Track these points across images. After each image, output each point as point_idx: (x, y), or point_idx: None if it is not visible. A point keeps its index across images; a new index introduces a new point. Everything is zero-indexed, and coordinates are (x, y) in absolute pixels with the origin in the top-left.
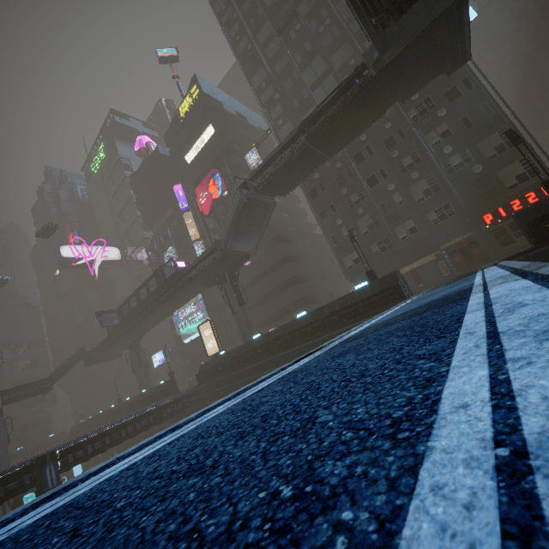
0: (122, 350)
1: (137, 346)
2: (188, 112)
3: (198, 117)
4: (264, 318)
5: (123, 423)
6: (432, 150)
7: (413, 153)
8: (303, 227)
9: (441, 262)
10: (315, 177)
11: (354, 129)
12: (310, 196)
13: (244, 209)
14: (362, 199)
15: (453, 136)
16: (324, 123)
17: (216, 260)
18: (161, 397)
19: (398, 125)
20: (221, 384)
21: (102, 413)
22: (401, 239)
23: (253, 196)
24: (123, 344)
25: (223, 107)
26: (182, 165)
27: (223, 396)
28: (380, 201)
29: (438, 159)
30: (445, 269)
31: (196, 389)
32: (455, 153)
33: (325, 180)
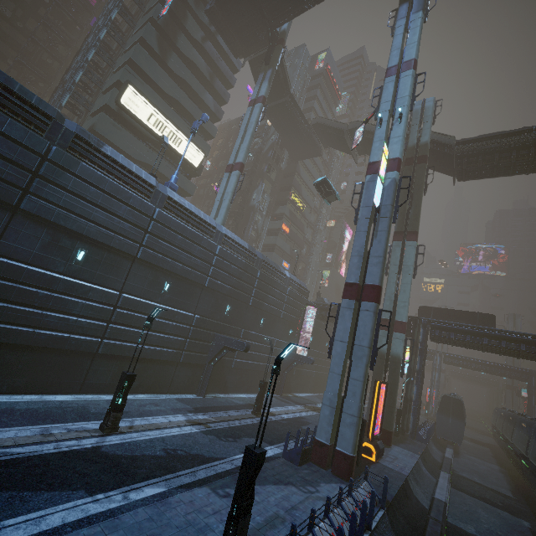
0: None
1: None
2: None
3: None
4: None
5: None
6: None
7: None
8: None
9: None
10: None
11: None
12: None
13: None
14: None
15: None
16: None
17: None
18: None
19: None
20: None
21: None
22: None
23: None
24: None
25: None
26: None
27: None
28: None
29: None
30: None
31: None
32: None
33: None
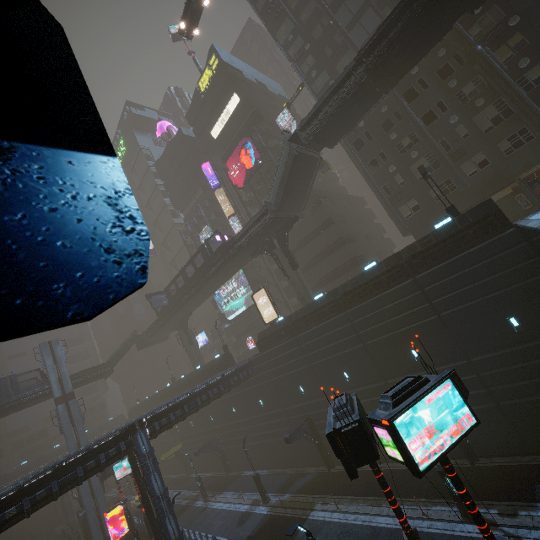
0: (169, 332)
1: (185, 326)
2: (209, 86)
3: (220, 88)
4: (312, 285)
5: (197, 391)
6: (505, 67)
7: (476, 78)
8: (337, 191)
9: (519, 194)
10: (359, 125)
11: (415, 53)
12: (355, 148)
13: (294, 165)
14: (415, 141)
15: (530, 46)
16: (386, 47)
17: (266, 224)
18: (219, 370)
19: (454, 50)
20: (286, 348)
21: (159, 393)
22: (469, 176)
23: (301, 151)
24: (170, 325)
25: (243, 75)
26: (208, 142)
27: (289, 360)
28: (440, 138)
29: (512, 76)
30: (525, 202)
31: (259, 357)
32: (533, 66)
33: (371, 127)
